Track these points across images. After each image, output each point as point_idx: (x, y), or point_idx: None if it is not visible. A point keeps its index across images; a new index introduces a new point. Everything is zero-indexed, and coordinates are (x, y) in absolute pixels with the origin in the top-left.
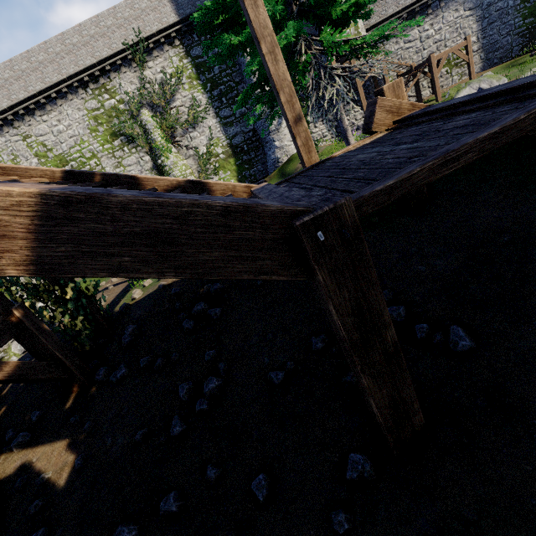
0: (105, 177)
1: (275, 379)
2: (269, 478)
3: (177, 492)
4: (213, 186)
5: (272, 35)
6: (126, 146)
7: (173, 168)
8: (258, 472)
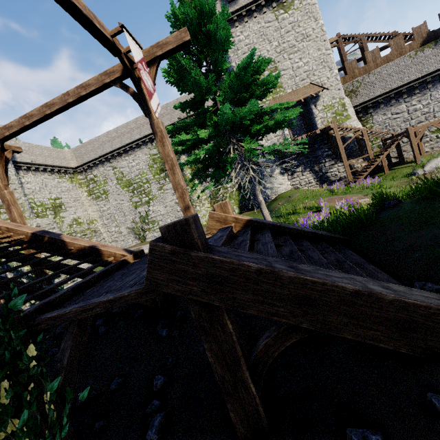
0: (50, 239)
1: (77, 402)
2: None
3: None
4: (104, 251)
5: (172, 160)
6: (167, 177)
7: (193, 194)
8: None
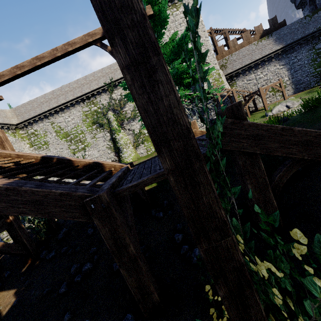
0: (58, 160)
1: (114, 268)
2: None
3: None
4: (105, 165)
5: None
6: (98, 128)
7: (120, 140)
8: (87, 319)
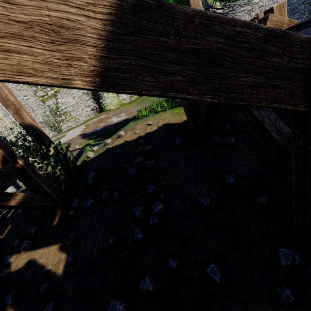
0: None
1: (204, 202)
2: (217, 266)
3: (150, 277)
4: None
5: None
6: None
7: None
8: (208, 262)
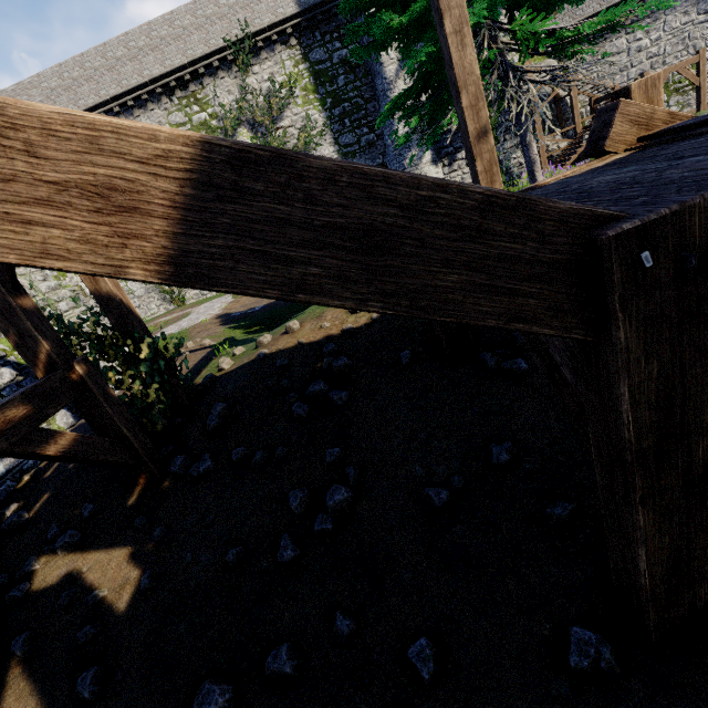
0: None
1: (435, 499)
2: (434, 646)
3: (291, 646)
4: None
5: (462, 7)
6: None
7: None
8: (416, 634)
